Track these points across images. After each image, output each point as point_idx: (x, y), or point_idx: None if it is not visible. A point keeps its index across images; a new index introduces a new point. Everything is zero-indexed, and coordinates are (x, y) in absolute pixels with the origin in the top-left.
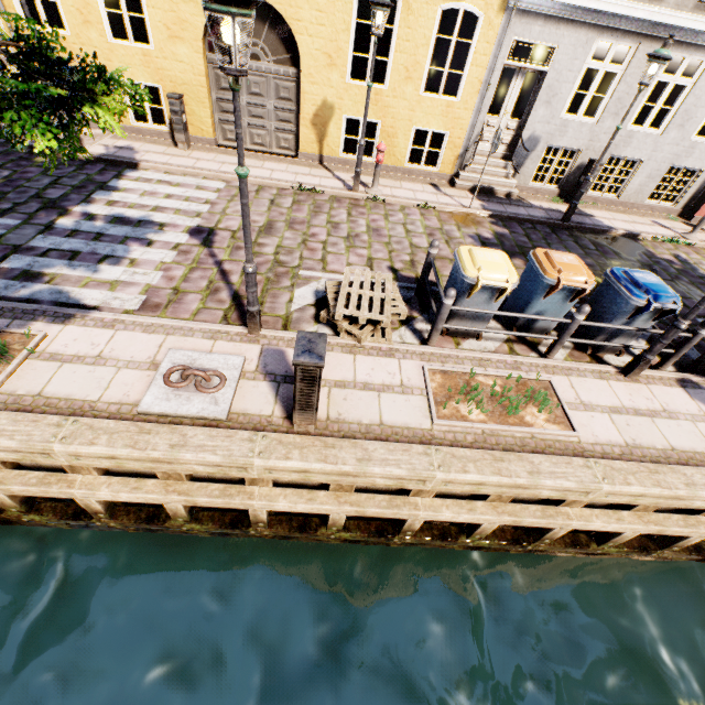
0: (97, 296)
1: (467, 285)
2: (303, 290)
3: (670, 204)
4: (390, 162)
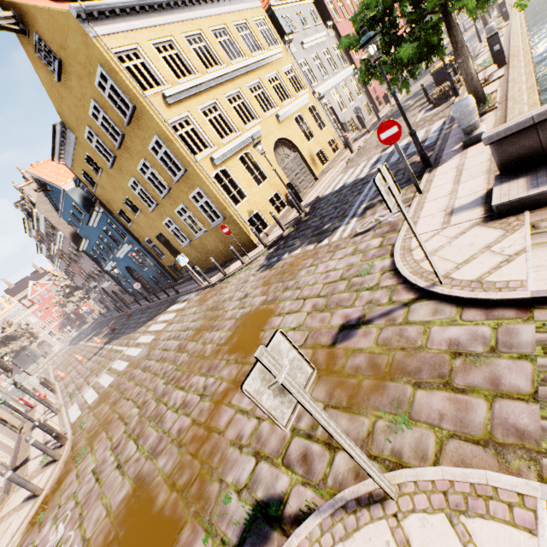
0: (436, 127)
1: (448, 66)
2: (428, 114)
3: (371, 115)
4: (332, 158)
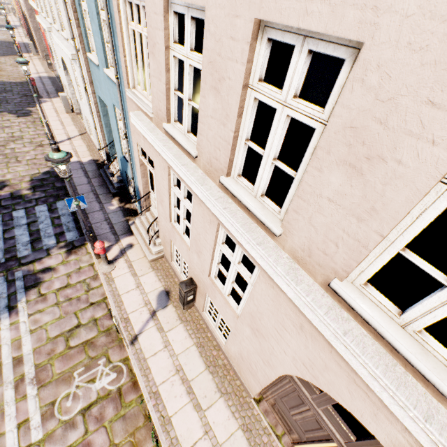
0: None
1: None
2: None
3: None
4: None
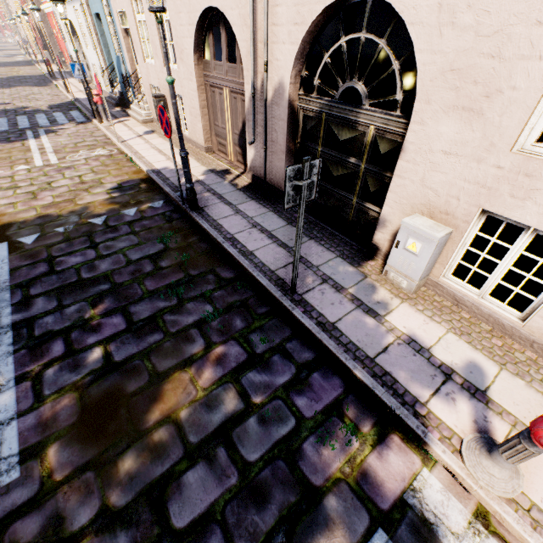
0: None
1: None
2: None
3: None
4: None
